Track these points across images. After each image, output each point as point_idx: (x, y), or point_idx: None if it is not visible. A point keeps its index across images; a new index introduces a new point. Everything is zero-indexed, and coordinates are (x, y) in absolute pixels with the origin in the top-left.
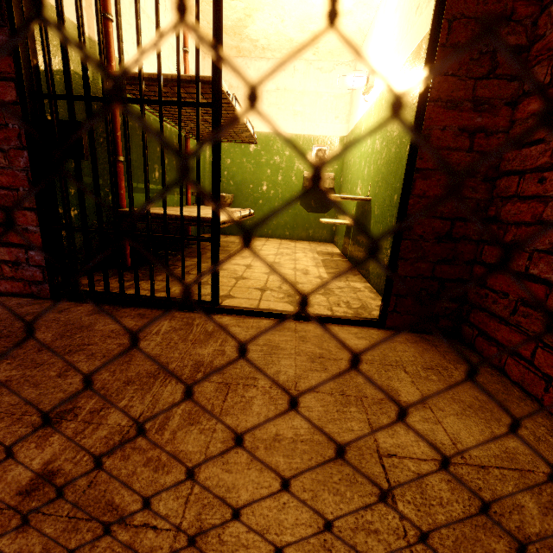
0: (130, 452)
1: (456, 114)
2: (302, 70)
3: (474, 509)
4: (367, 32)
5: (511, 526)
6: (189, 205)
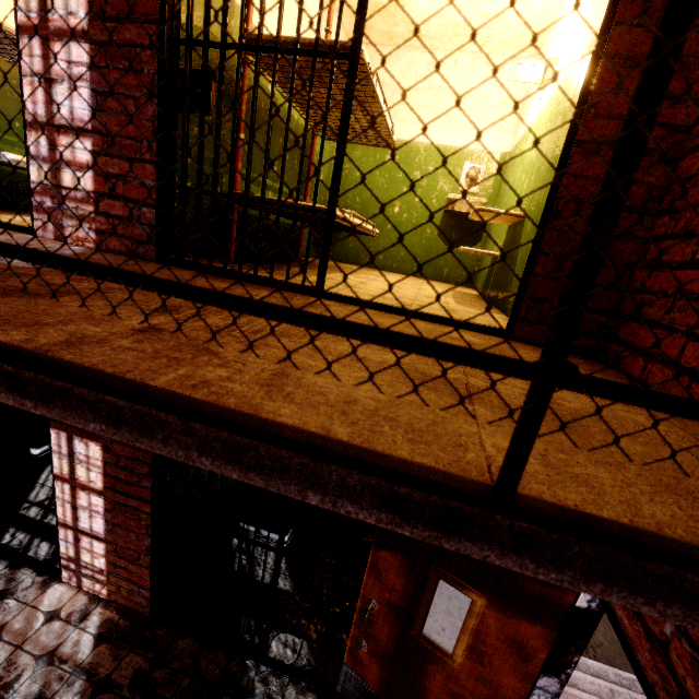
0: (225, 335)
1: (637, 75)
2: (466, 65)
3: (556, 425)
4: (557, 14)
5: (591, 439)
6: None
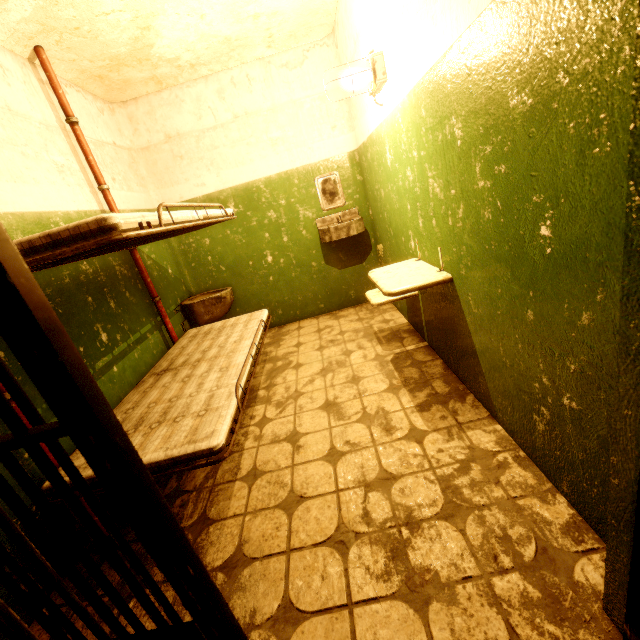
0: None
1: None
2: (261, 76)
3: None
4: None
5: None
6: (175, 338)
